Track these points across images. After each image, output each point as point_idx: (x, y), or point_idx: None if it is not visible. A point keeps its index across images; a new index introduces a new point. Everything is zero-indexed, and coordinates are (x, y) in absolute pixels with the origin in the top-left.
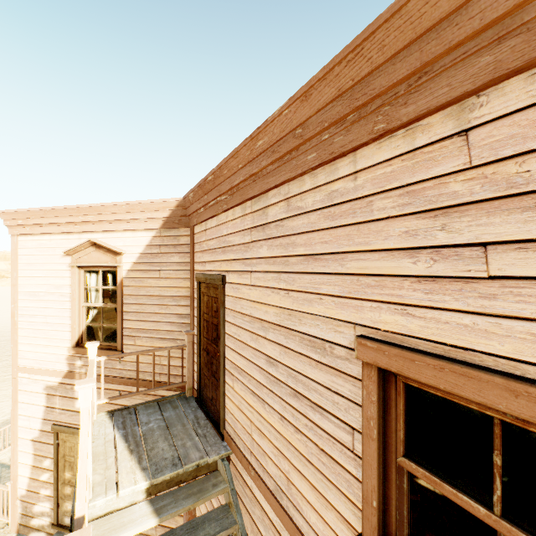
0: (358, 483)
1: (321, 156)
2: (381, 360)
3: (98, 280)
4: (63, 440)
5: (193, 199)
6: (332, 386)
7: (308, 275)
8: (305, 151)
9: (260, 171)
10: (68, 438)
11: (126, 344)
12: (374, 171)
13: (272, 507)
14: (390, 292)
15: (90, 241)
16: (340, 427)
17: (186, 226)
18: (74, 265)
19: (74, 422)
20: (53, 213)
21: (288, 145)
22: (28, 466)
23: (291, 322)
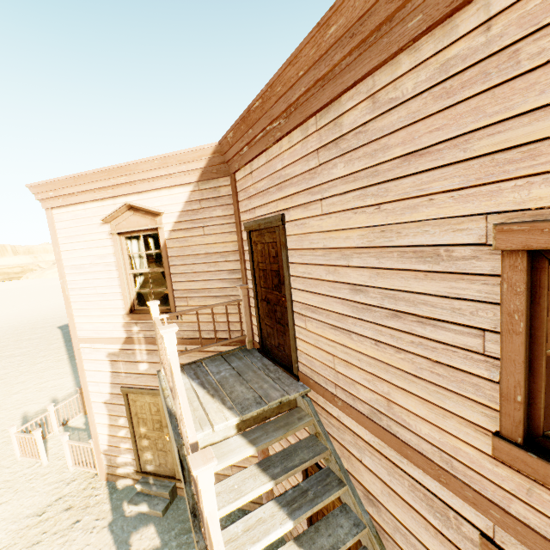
0: (492, 384)
1: (431, 15)
2: (536, 241)
3: (140, 247)
4: (133, 400)
5: (234, 139)
6: (450, 293)
7: (410, 177)
8: (403, 17)
9: (331, 71)
10: (137, 398)
11: (179, 306)
12: (523, 5)
13: (369, 429)
14: (549, 159)
15: (126, 205)
16: (463, 333)
17: (225, 175)
18: (114, 233)
19: (140, 383)
20: (83, 180)
21: (377, 17)
22: (105, 426)
23: (384, 239)
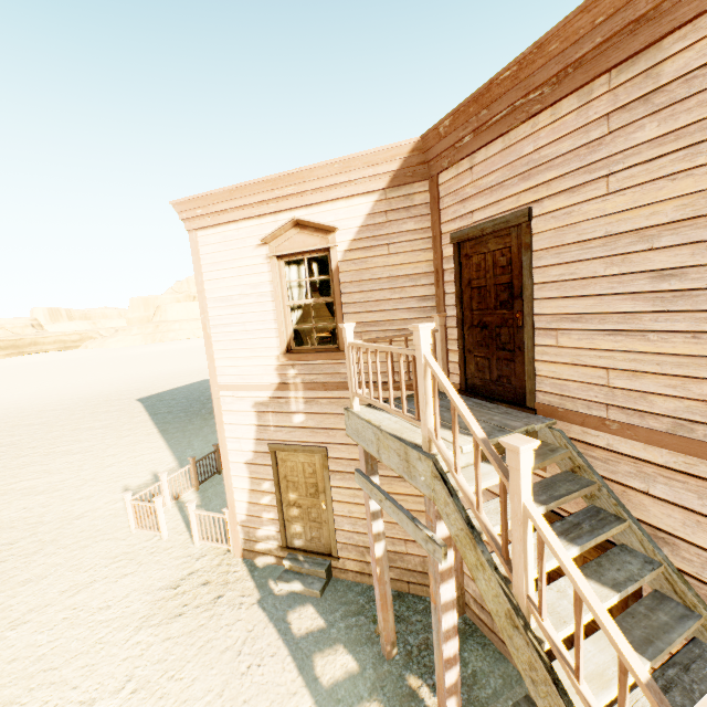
0: None
1: None
2: None
3: (300, 274)
4: (282, 459)
5: (450, 128)
6: None
7: None
8: None
9: (654, 8)
10: (288, 457)
11: None
12: None
13: (669, 447)
14: None
15: (292, 221)
16: None
17: (423, 178)
18: (273, 256)
19: (293, 439)
20: (241, 193)
21: None
22: (244, 491)
23: None
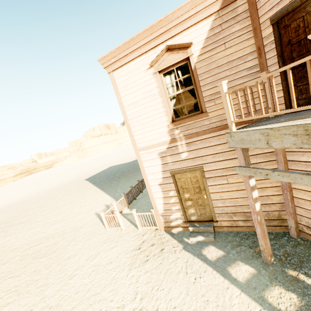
0: None
1: None
2: None
3: (171, 79)
4: (178, 178)
5: None
6: None
7: None
8: None
9: None
10: (181, 176)
11: (208, 107)
12: None
13: None
14: None
15: (165, 48)
16: None
17: None
18: (157, 72)
19: (183, 166)
20: (134, 42)
21: None
22: (160, 198)
23: None
